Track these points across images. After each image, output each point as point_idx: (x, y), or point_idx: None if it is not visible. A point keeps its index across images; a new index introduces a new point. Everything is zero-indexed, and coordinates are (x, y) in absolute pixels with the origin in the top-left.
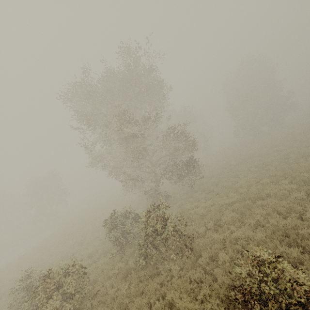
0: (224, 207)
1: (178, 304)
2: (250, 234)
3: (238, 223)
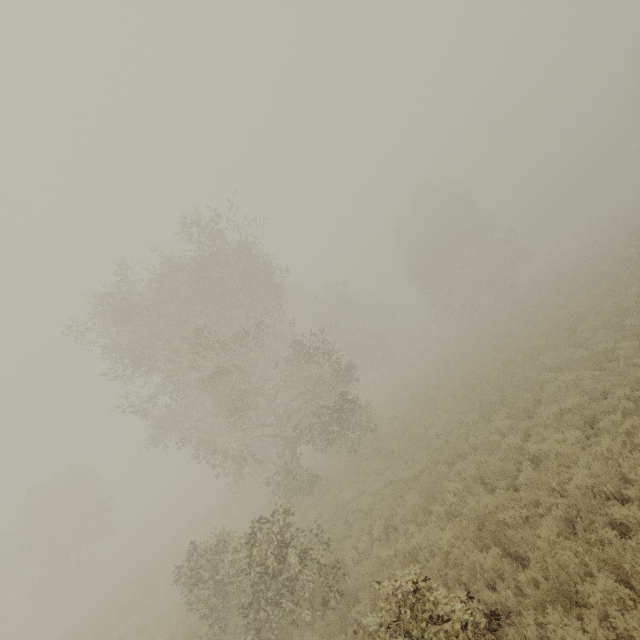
0: (407, 484)
1: None
2: (434, 537)
3: (422, 516)
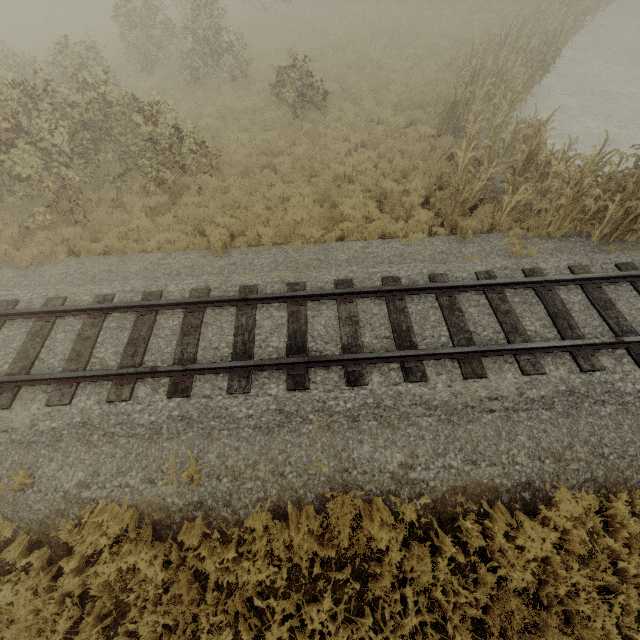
0: (301, 54)
1: (227, 101)
2: None
3: None
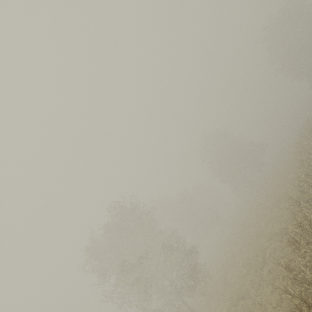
0: None
1: None
2: None
3: None
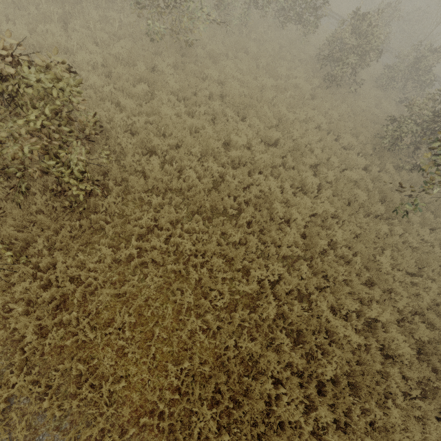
0: None
1: None
2: None
3: None
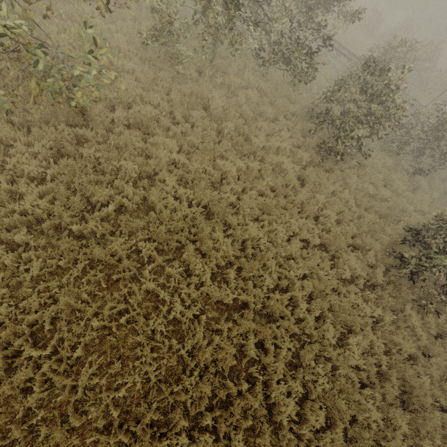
0: None
1: None
2: None
3: None
